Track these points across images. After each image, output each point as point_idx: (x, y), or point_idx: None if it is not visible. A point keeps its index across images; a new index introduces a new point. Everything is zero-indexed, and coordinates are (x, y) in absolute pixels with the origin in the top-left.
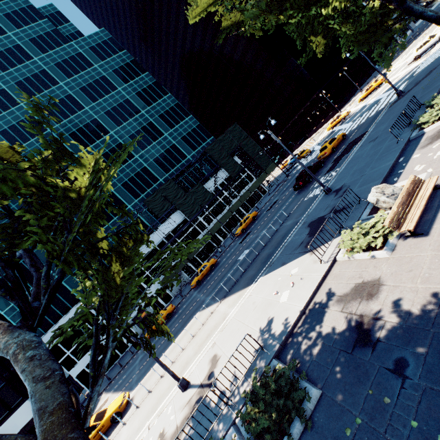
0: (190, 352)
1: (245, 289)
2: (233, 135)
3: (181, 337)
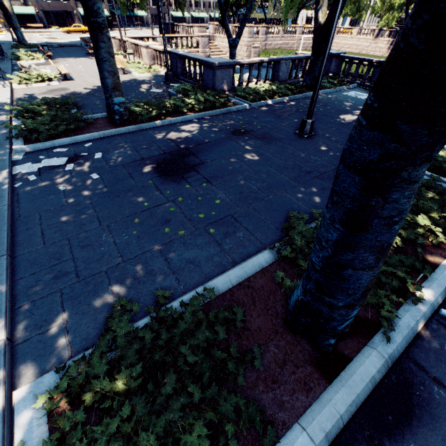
0: None
1: None
2: None
3: None
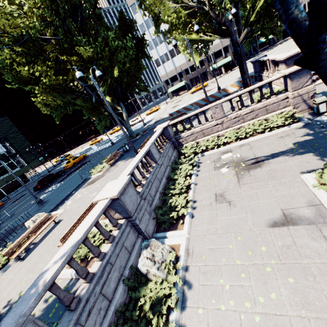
0: None
1: None
2: (0, 126)
3: None
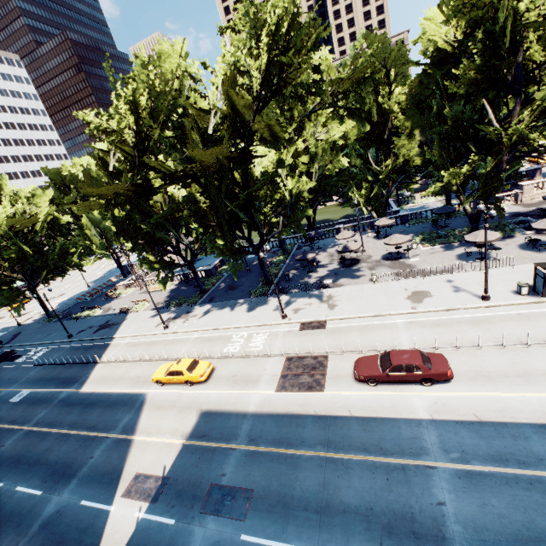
0: (140, 350)
1: (111, 345)
2: None
3: (109, 381)
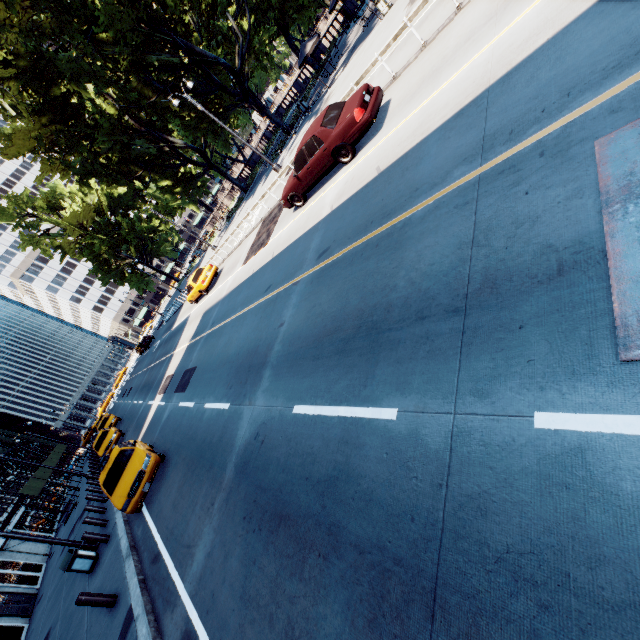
0: None
1: None
2: None
3: (182, 315)
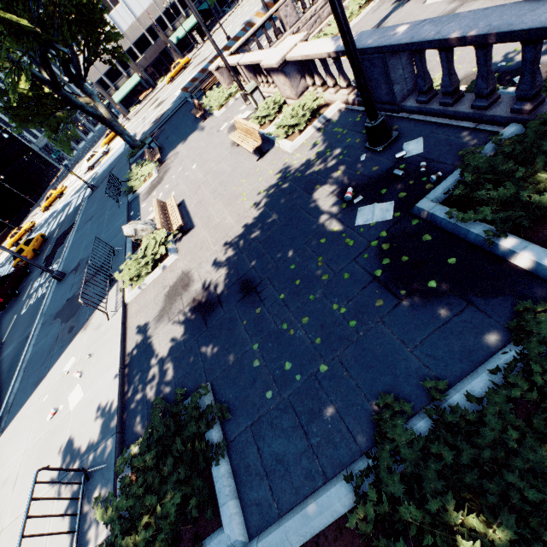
0: None
1: None
2: None
3: None
